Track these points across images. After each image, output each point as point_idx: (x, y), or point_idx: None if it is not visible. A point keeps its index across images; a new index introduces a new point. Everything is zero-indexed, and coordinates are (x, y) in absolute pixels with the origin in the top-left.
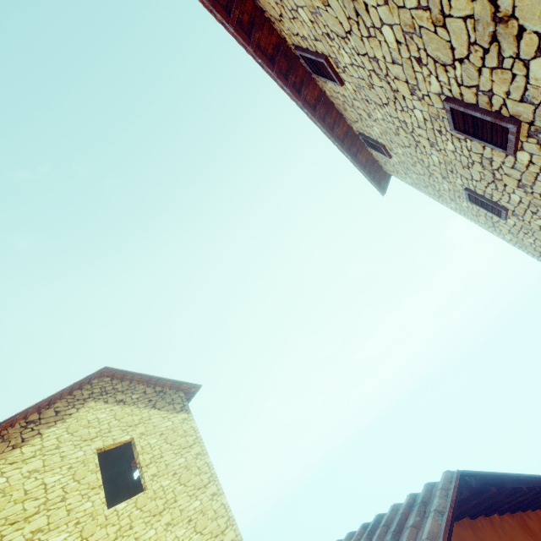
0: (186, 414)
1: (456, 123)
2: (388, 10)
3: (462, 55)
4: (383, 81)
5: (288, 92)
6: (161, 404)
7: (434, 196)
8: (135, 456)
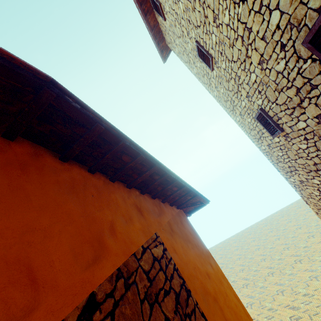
0: None
1: None
2: None
3: None
4: None
5: None
6: None
7: (187, 64)
8: None
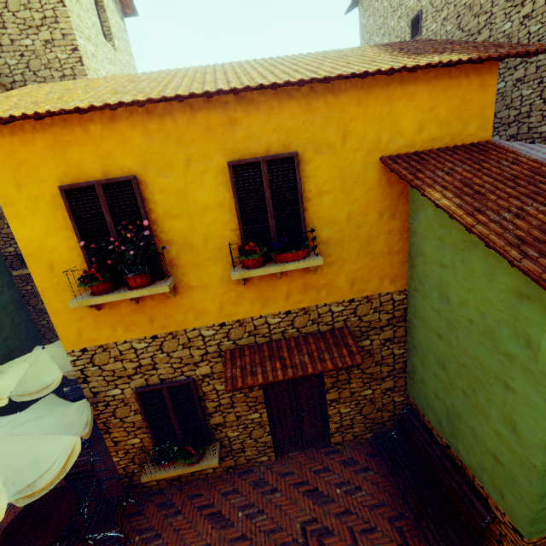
0: (125, 27)
1: (414, 19)
2: None
3: (434, 6)
4: None
5: None
6: None
7: (363, 41)
8: (103, 19)
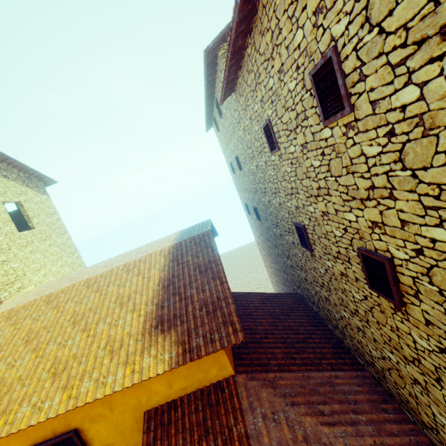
0: (47, 196)
1: (236, 158)
2: (237, 142)
3: (241, 158)
4: (230, 136)
5: (206, 104)
6: (31, 186)
7: (222, 150)
8: (22, 211)
